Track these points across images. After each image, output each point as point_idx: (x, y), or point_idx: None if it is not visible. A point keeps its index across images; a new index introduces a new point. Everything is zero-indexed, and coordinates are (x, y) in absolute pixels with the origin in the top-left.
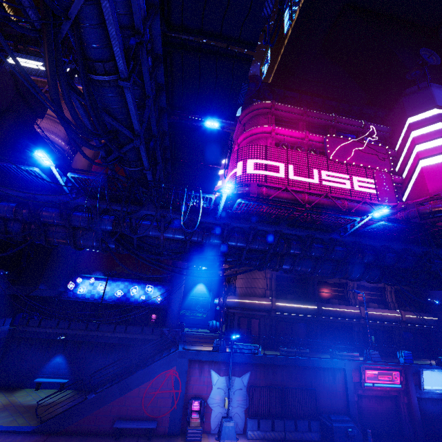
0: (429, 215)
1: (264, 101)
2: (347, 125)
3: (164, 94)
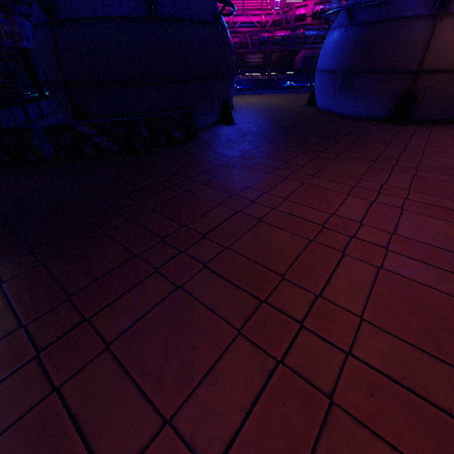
0: (262, 44)
1: None
2: None
3: None
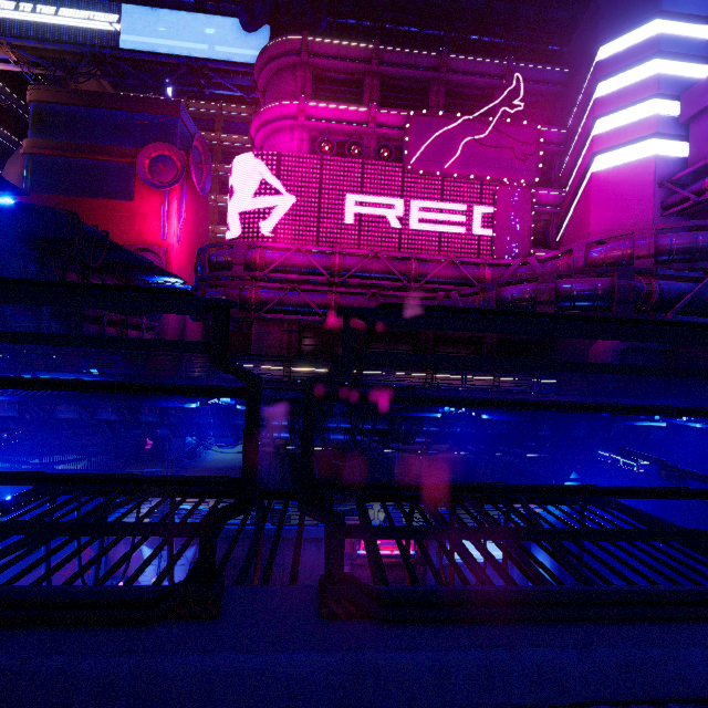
0: (511, 307)
1: (286, 37)
2: (468, 75)
3: None
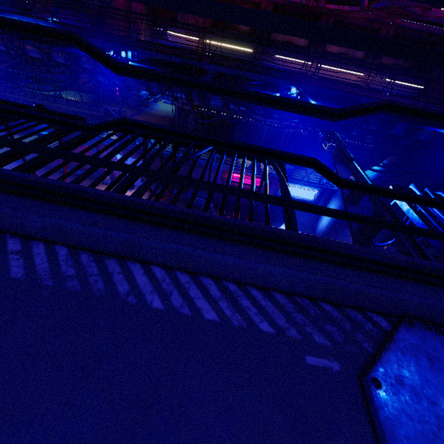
0: None
1: None
2: None
3: None
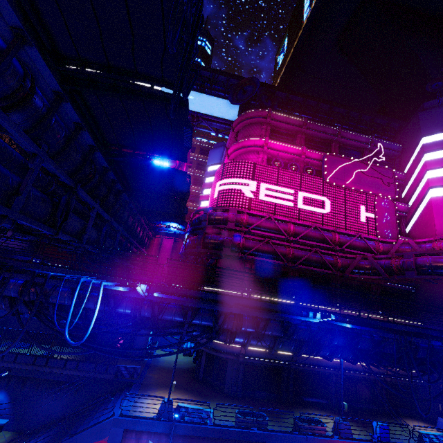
0: (428, 270)
1: (259, 109)
2: (351, 140)
3: (87, 133)
